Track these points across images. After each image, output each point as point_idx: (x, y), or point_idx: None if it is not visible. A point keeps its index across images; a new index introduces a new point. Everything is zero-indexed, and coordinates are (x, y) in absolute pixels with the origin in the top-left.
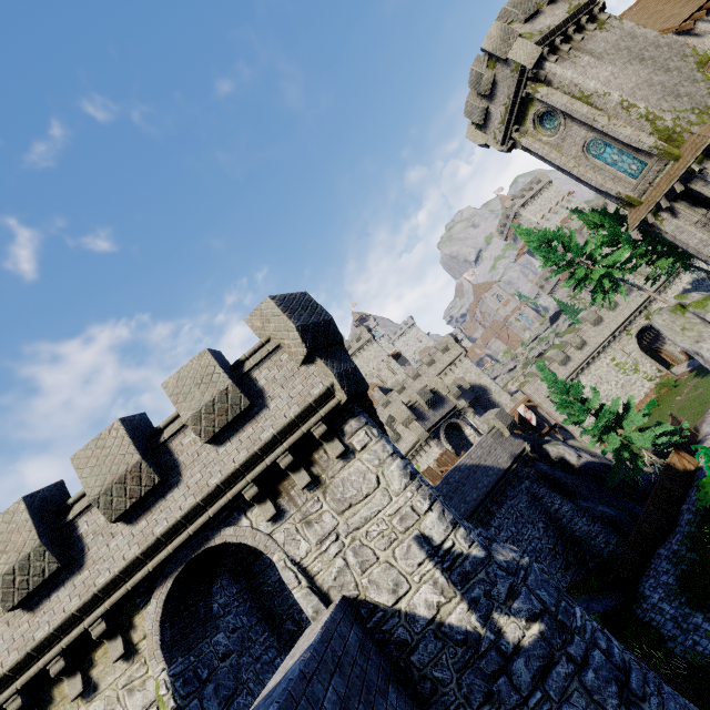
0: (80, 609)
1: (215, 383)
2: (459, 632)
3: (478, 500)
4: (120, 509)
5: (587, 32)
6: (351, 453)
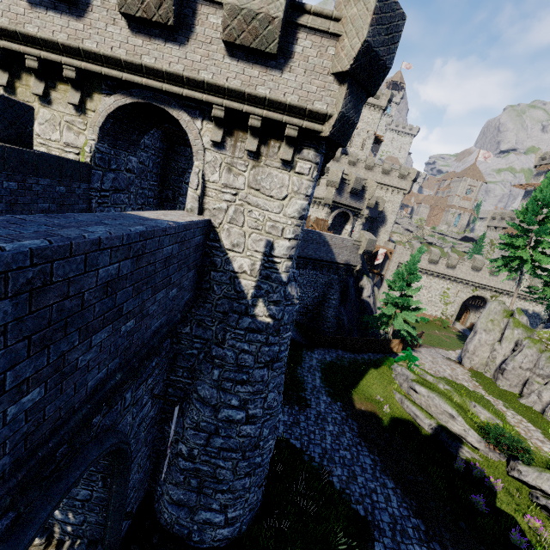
0: (64, 46)
1: (272, 1)
2: (240, 288)
3: (308, 256)
4: (131, 9)
5: None
6: (290, 167)
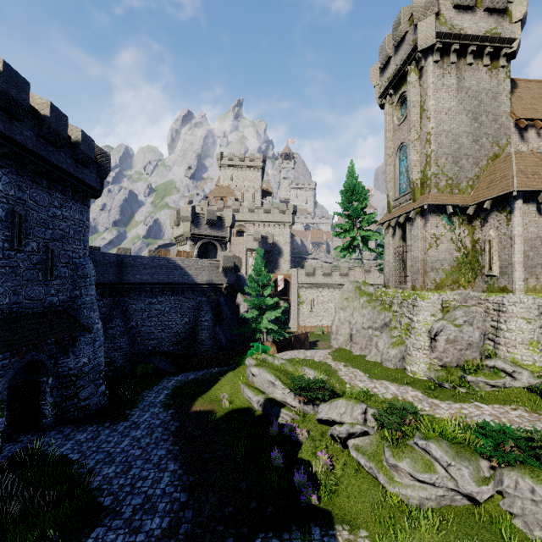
0: None
1: None
2: None
3: (161, 282)
4: None
5: (480, 63)
6: None
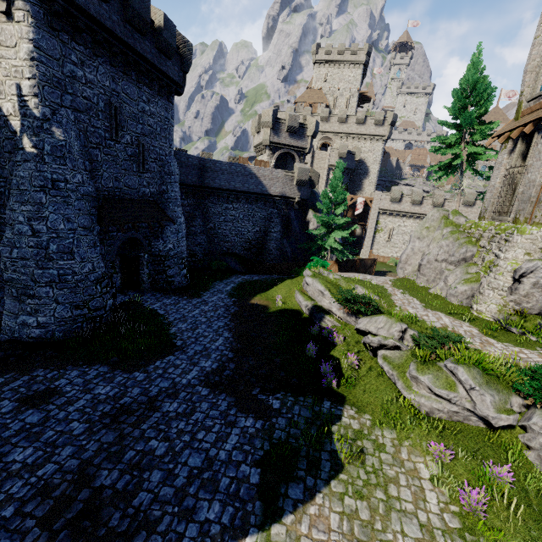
0: None
1: None
2: (12, 129)
3: (236, 189)
4: None
5: None
6: (12, 18)
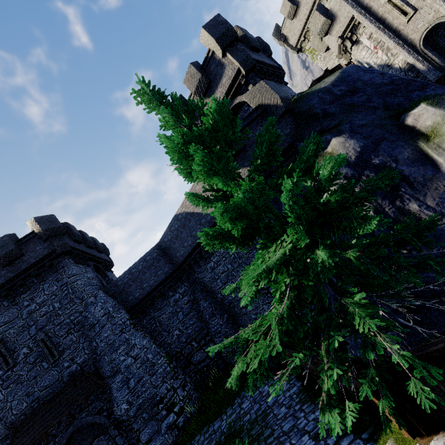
0: None
1: None
2: None
3: (194, 245)
4: None
5: None
6: None
